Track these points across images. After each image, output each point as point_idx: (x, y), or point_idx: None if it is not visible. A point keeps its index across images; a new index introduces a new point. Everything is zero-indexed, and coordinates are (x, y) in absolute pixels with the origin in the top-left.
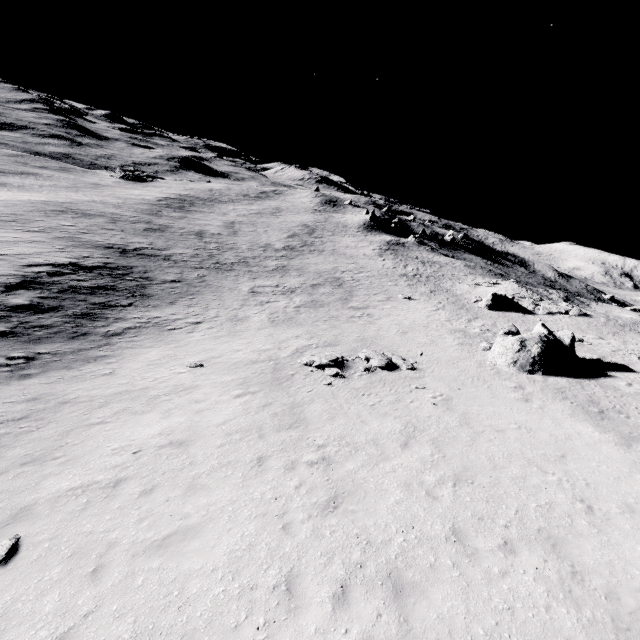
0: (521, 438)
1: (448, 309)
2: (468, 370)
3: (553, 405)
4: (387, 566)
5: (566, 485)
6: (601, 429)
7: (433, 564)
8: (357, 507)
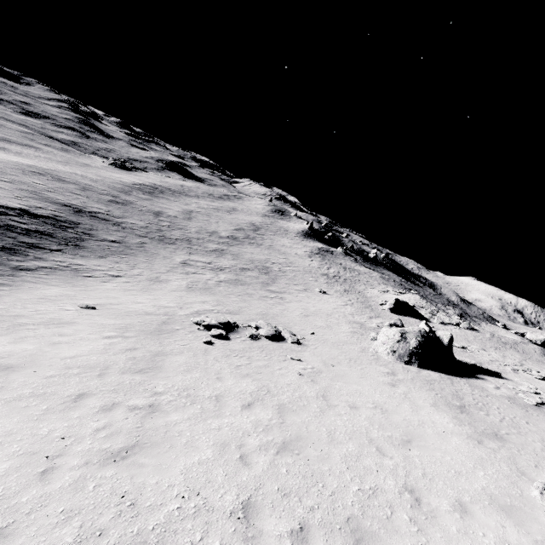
0: (372, 417)
1: (355, 306)
2: (350, 352)
3: (418, 393)
4: (134, 538)
5: (401, 471)
6: (457, 421)
7: (195, 544)
8: (150, 461)
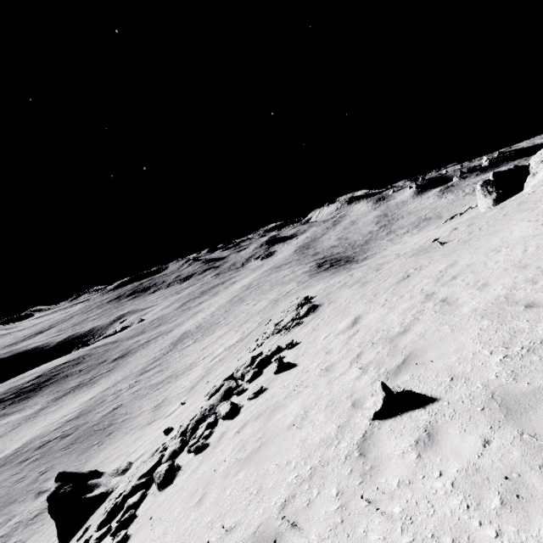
0: None
1: None
2: None
3: None
4: None
5: None
6: None
7: None
8: None
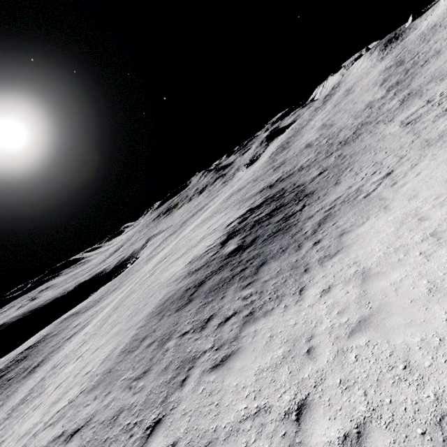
0: None
1: None
2: None
3: None
4: None
5: None
6: None
7: None
8: None
